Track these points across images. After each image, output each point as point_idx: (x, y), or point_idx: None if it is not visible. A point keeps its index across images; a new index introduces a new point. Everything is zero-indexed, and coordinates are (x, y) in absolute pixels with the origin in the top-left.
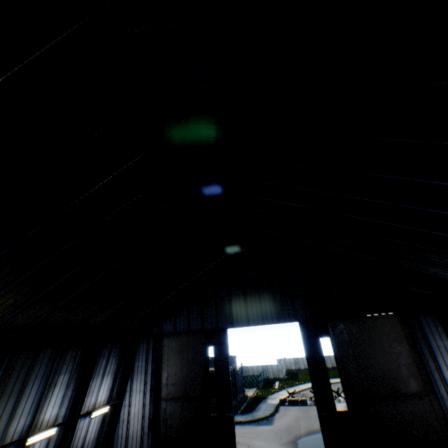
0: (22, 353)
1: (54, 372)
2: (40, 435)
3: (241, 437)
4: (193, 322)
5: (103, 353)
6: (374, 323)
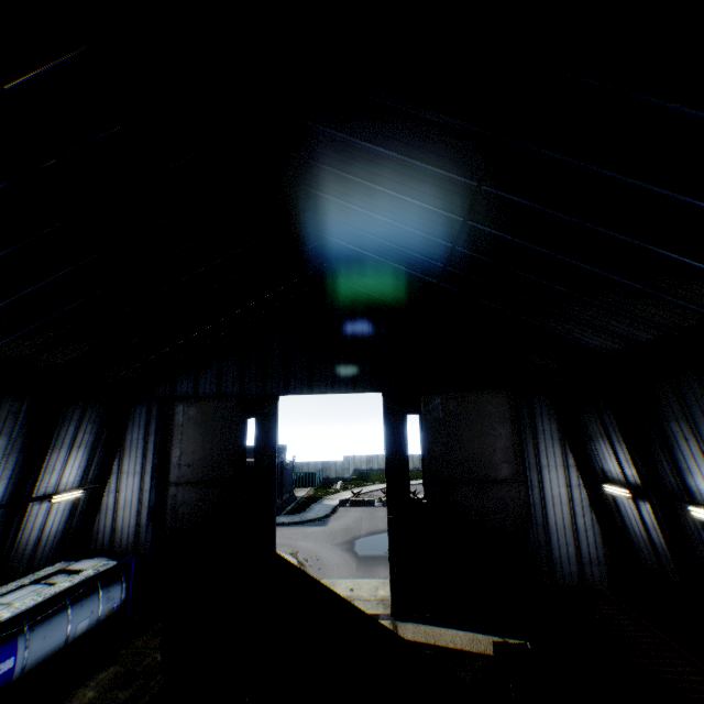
0: None
1: None
2: None
3: (282, 539)
4: (226, 383)
5: (71, 416)
6: (479, 399)
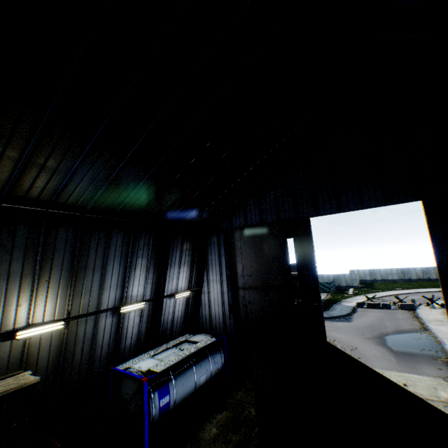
0: (92, 233)
1: (131, 255)
2: (131, 306)
3: None
4: (266, 214)
5: (176, 245)
6: None
